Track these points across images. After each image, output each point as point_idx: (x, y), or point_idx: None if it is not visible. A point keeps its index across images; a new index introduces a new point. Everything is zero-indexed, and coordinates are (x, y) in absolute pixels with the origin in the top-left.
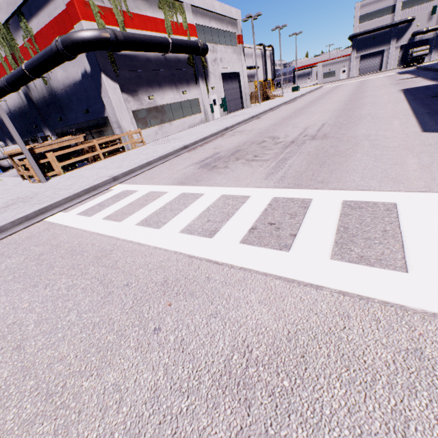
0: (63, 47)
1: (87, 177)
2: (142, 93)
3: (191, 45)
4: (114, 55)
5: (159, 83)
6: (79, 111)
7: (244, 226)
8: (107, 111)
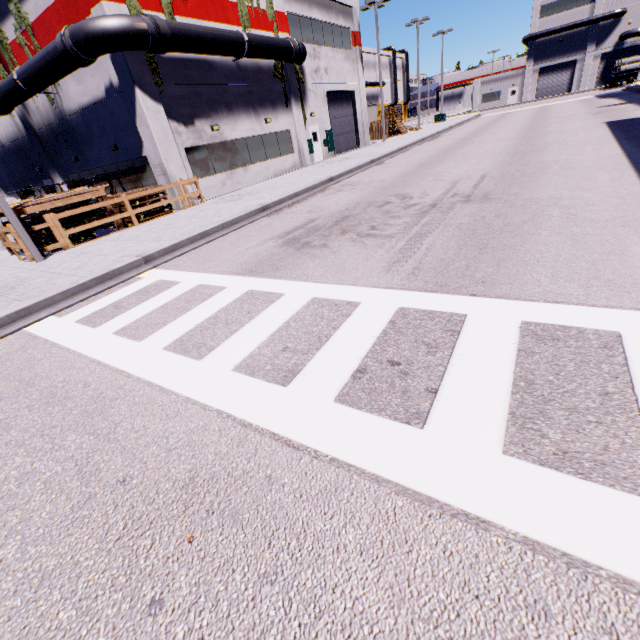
0: (73, 44)
1: (105, 255)
2: (200, 120)
3: (279, 46)
4: (156, 59)
5: (229, 106)
6: (104, 147)
7: (345, 364)
8: (146, 149)
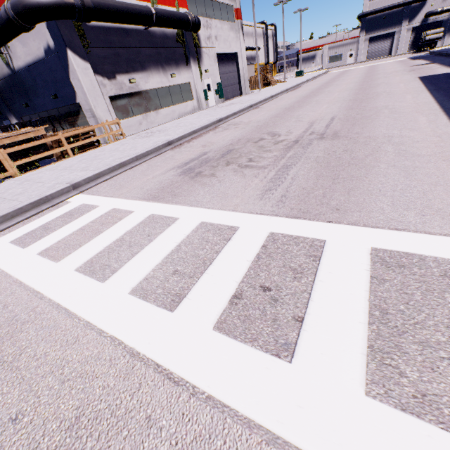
0: (14, 13)
1: (43, 182)
2: (120, 75)
3: (179, 18)
4: (83, 27)
5: (142, 64)
6: (47, 95)
7: (224, 289)
8: (78, 97)
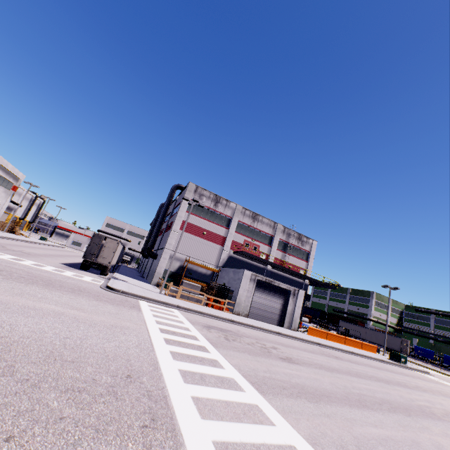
0: None
1: None
2: None
3: None
4: None
5: None
6: None
7: None
8: None
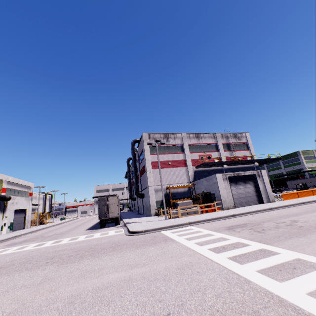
0: None
1: None
2: None
3: (2, 197)
4: None
5: None
6: None
7: (31, 247)
8: None
